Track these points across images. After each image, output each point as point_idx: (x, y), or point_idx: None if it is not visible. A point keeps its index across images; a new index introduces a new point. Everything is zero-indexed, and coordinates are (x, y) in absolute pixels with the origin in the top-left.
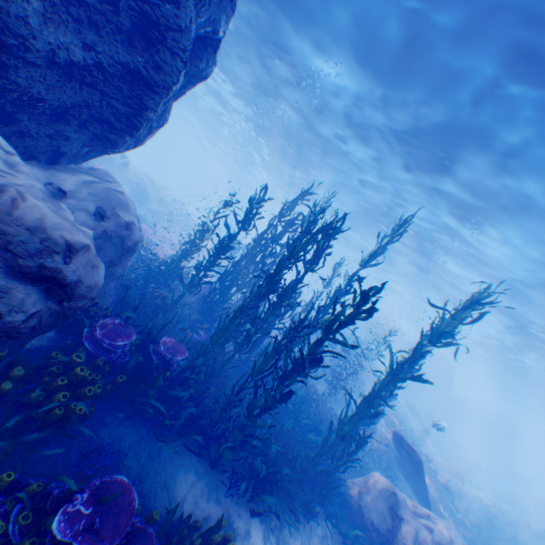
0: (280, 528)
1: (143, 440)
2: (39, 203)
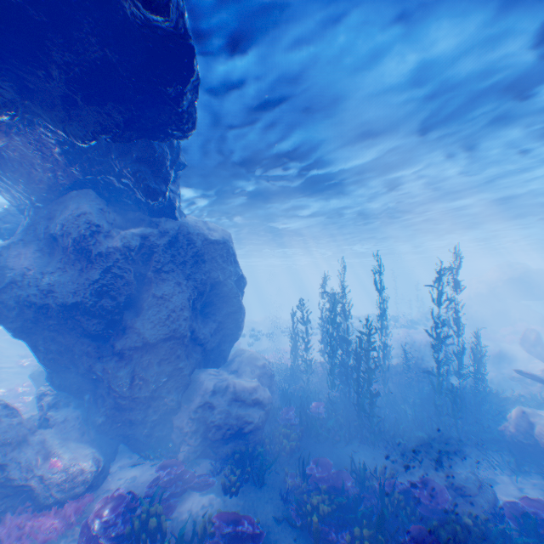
0: (438, 467)
1: (330, 451)
2: (237, 379)
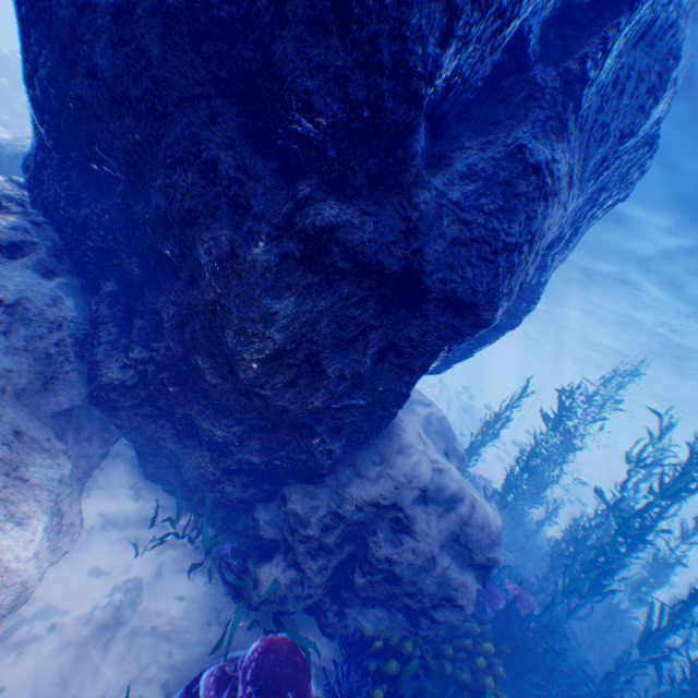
0: None
1: None
2: (474, 493)
